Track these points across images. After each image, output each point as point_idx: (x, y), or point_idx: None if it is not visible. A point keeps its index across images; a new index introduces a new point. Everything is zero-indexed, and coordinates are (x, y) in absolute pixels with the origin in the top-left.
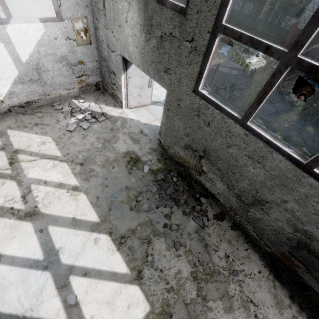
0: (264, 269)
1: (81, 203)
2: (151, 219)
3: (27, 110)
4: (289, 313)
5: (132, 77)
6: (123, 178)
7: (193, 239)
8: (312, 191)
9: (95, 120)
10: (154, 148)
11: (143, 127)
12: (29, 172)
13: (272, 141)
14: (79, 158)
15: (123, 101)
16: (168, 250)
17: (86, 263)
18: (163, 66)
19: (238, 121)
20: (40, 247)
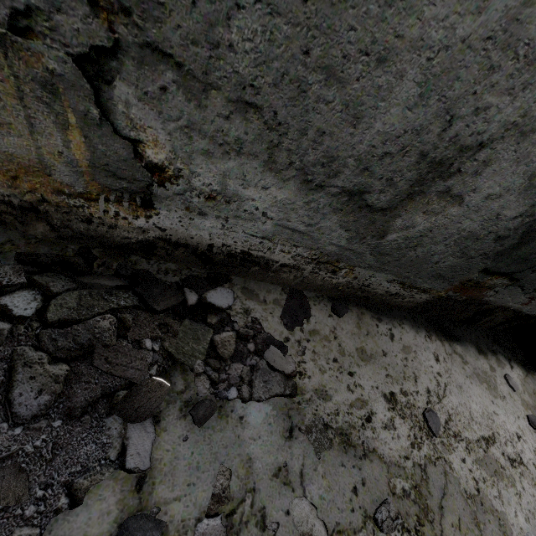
0: (433, 344)
1: None
2: None
3: None
4: (502, 382)
5: None
6: None
7: (305, 475)
8: None
9: None
10: None
11: None
12: None
13: None
14: None
15: None
16: None
17: None
18: None
19: None
20: None
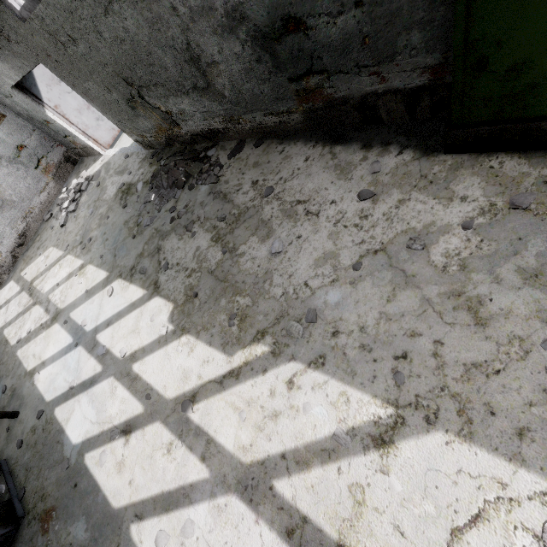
0: (314, 150)
1: (89, 274)
2: (156, 227)
3: (29, 245)
4: (363, 168)
5: (59, 103)
6: (120, 218)
7: (207, 204)
8: None
9: (80, 194)
10: (143, 158)
11: (127, 150)
12: (45, 289)
13: None
14: (78, 239)
15: (91, 144)
16: (180, 240)
17: (106, 316)
18: (0, 37)
19: None
20: (69, 334)
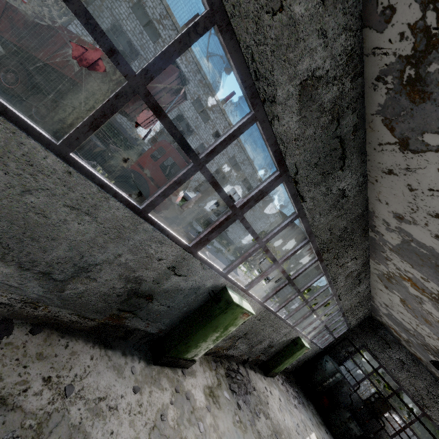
0: (94, 350)
1: None
2: None
3: None
4: (128, 370)
5: None
6: None
7: None
8: (146, 235)
9: None
10: None
11: None
12: None
13: (109, 184)
14: None
15: None
16: None
17: None
18: None
19: (52, 147)
20: None
